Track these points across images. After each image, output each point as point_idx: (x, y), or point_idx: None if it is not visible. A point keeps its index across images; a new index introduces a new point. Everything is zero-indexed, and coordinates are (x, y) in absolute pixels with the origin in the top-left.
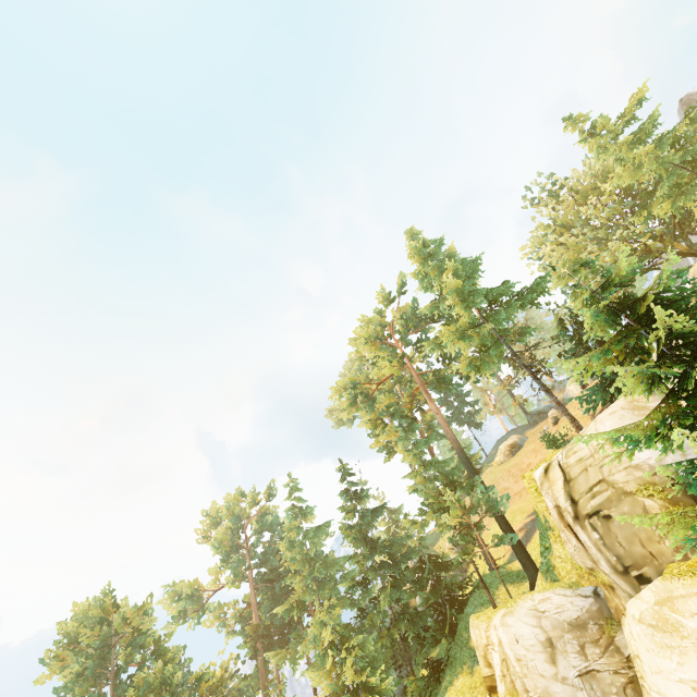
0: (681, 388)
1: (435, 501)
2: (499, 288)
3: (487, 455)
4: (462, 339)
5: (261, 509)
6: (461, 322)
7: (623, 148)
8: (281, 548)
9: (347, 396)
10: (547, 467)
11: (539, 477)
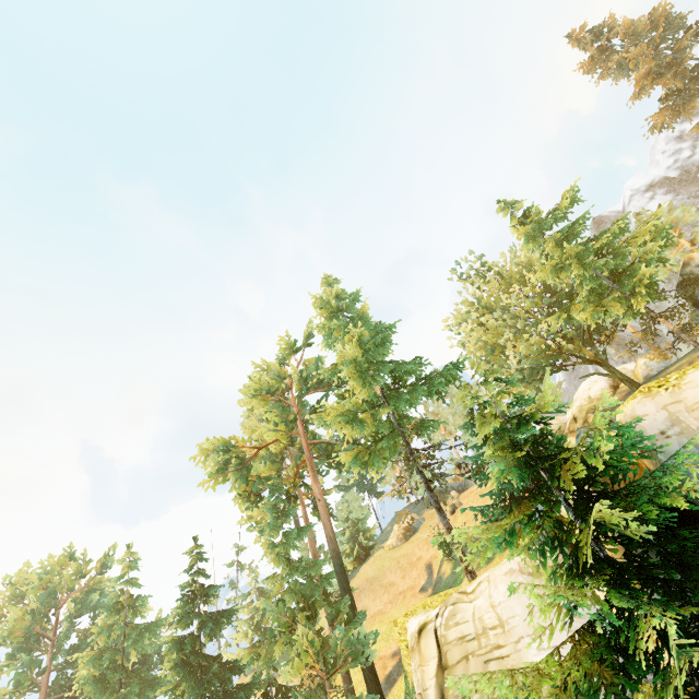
0: (613, 628)
1: (286, 631)
2: (407, 365)
3: (382, 531)
4: (351, 423)
5: (88, 583)
6: (355, 401)
7: (551, 243)
8: (82, 658)
9: (214, 461)
10: (422, 628)
11: (411, 637)
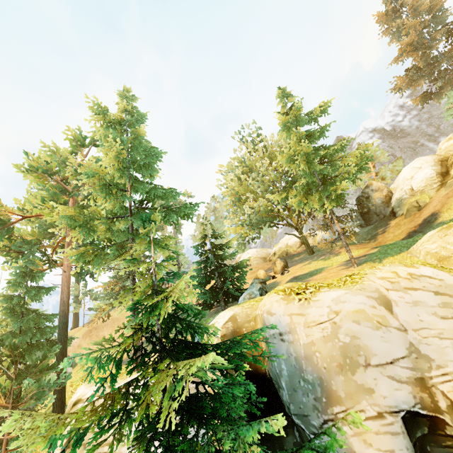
0: None
1: None
2: (159, 192)
3: None
4: (81, 227)
5: None
6: (95, 208)
7: (297, 138)
8: None
9: None
10: (76, 403)
11: (70, 404)
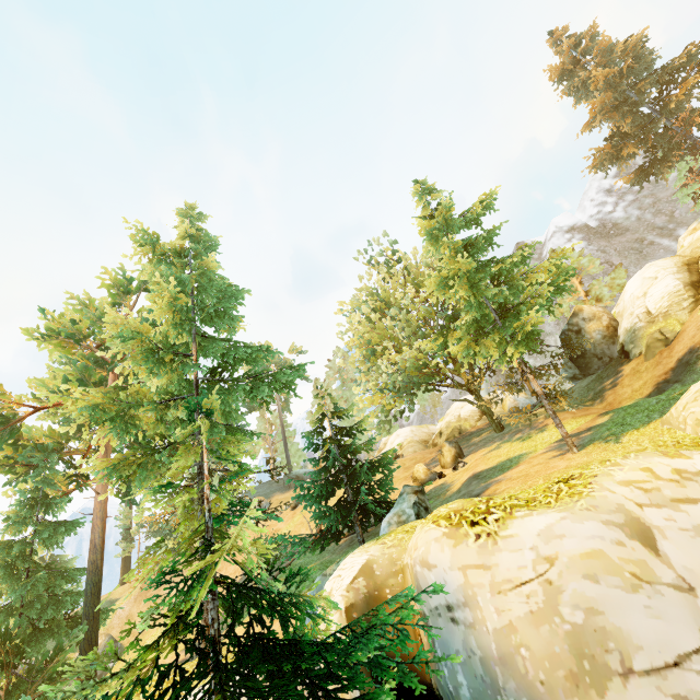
0: None
1: None
2: (242, 352)
3: None
4: (113, 421)
5: None
6: (137, 388)
7: (450, 250)
8: None
9: None
10: None
11: None
